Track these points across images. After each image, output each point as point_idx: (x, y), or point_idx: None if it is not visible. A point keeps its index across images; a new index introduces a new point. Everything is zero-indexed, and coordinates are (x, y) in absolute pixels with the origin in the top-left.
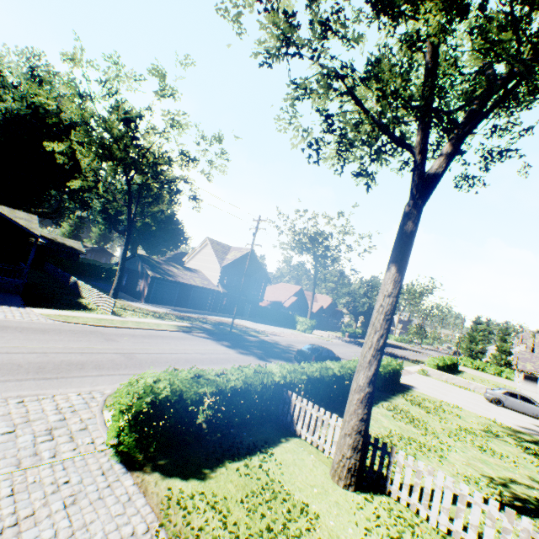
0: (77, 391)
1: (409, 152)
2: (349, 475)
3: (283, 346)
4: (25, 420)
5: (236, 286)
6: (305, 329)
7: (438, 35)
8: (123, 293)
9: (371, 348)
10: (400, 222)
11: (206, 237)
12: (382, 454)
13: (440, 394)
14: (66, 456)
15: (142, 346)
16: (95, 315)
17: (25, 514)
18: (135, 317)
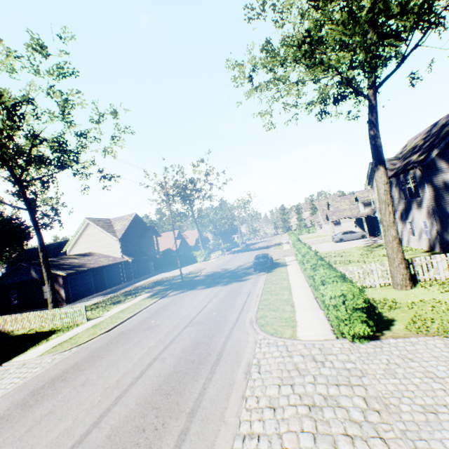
0: (252, 348)
1: (367, 100)
2: (409, 281)
3: (224, 271)
4: (296, 370)
5: (136, 251)
6: (205, 258)
7: (407, 32)
8: (23, 311)
9: (390, 214)
10: (371, 142)
11: (85, 219)
12: (408, 265)
13: (322, 249)
14: (355, 358)
15: (179, 316)
16: (78, 328)
17: (421, 375)
18: (102, 312)
